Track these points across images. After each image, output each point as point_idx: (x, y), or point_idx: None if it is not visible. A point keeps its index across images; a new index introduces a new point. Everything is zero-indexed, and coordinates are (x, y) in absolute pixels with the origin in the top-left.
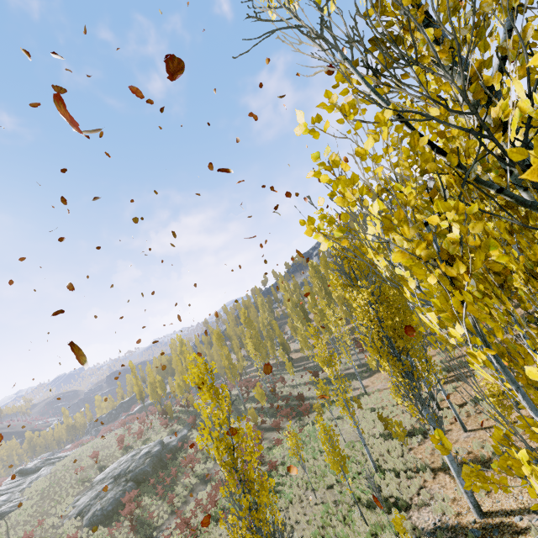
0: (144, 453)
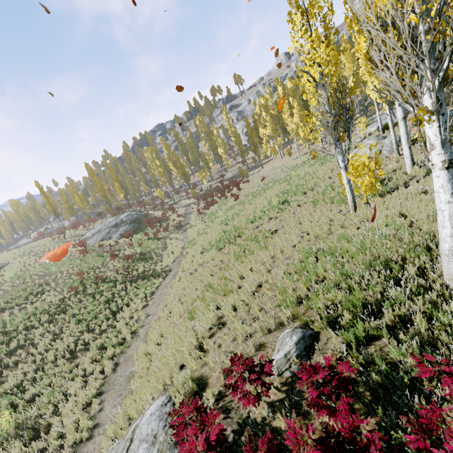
0: (126, 215)
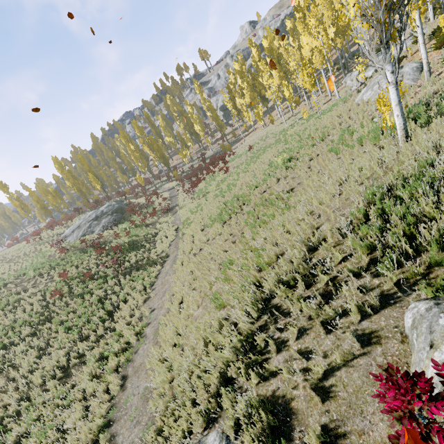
0: (106, 206)
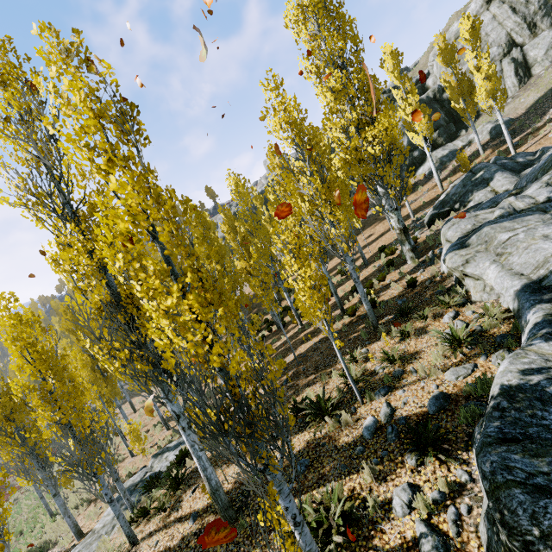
0: None
